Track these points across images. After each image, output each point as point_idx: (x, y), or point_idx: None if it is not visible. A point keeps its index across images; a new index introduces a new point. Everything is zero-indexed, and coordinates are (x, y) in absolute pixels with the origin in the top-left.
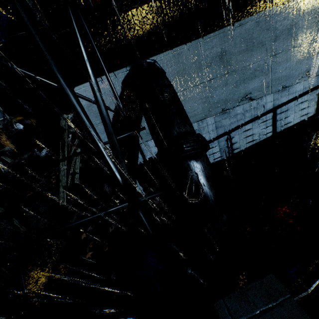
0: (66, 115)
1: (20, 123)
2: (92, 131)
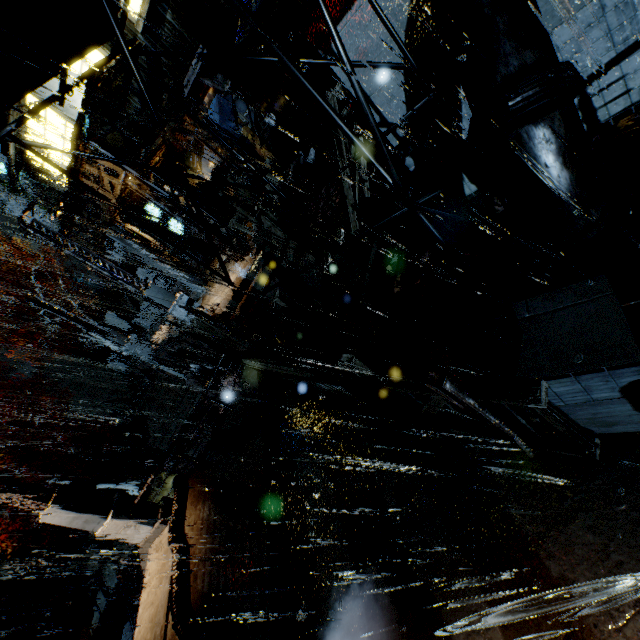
0: (332, 90)
1: (270, 112)
2: (363, 150)
